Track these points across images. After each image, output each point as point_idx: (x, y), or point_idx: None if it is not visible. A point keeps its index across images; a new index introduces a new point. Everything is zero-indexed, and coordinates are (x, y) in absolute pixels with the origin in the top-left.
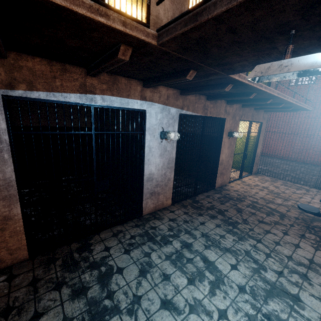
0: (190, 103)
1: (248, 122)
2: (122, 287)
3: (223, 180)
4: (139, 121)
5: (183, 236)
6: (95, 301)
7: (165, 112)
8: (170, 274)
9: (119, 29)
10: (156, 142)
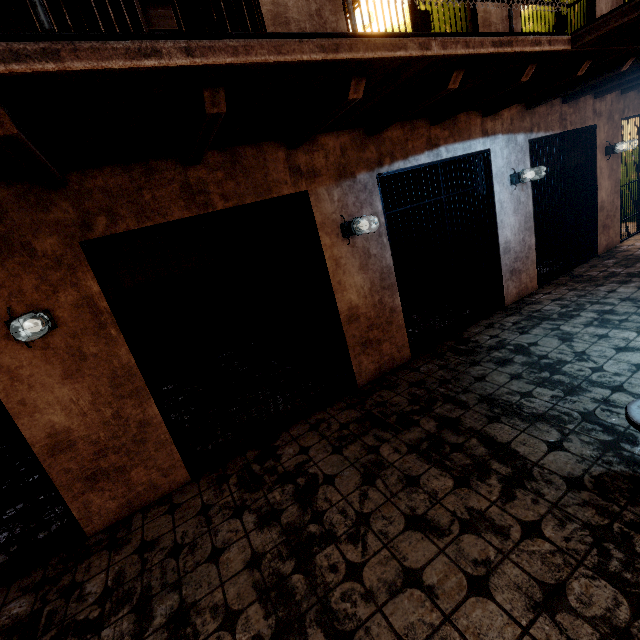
0: (540, 118)
1: (629, 122)
2: (551, 351)
3: (610, 239)
4: (481, 169)
5: (592, 307)
6: (530, 363)
7: (511, 145)
8: (604, 334)
9: (546, 50)
10: (507, 193)
